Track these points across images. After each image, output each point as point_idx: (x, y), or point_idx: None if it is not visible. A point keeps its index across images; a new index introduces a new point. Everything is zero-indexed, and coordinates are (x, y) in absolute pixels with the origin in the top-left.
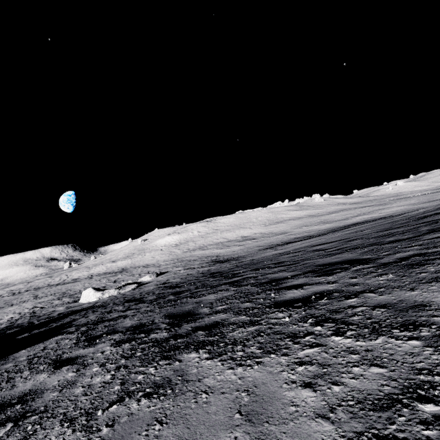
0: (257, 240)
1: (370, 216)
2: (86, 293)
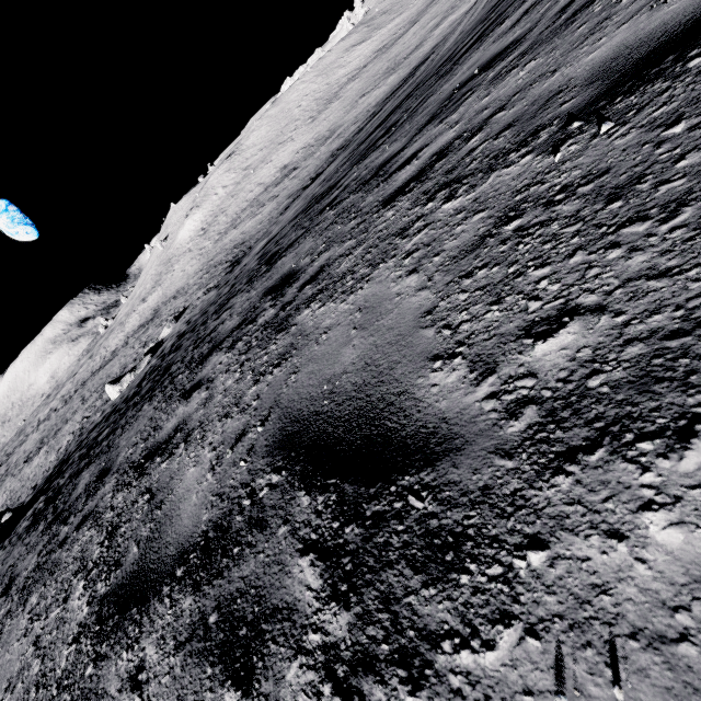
0: (296, 174)
1: (455, 17)
2: (107, 391)
